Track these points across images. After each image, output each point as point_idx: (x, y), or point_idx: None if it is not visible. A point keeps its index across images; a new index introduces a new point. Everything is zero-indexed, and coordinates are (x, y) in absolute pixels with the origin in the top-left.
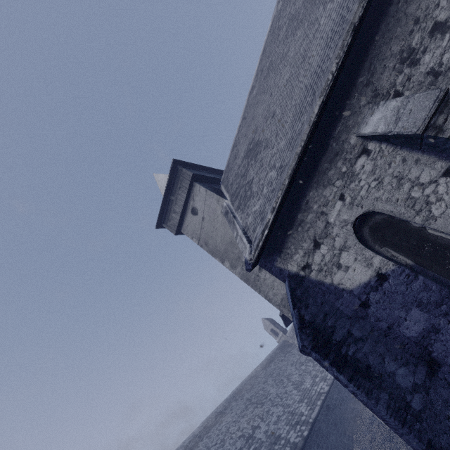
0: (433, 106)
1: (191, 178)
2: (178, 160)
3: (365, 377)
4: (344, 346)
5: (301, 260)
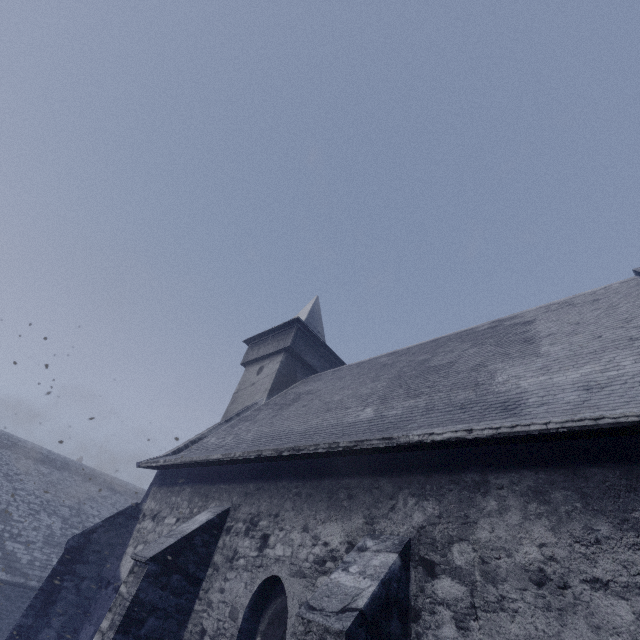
0: (141, 557)
1: (286, 347)
2: (302, 322)
3: (45, 601)
4: (71, 577)
5: (149, 509)
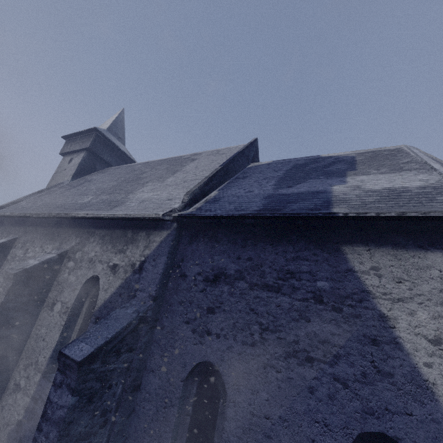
0: None
1: (86, 148)
2: (99, 131)
3: None
4: None
5: None
